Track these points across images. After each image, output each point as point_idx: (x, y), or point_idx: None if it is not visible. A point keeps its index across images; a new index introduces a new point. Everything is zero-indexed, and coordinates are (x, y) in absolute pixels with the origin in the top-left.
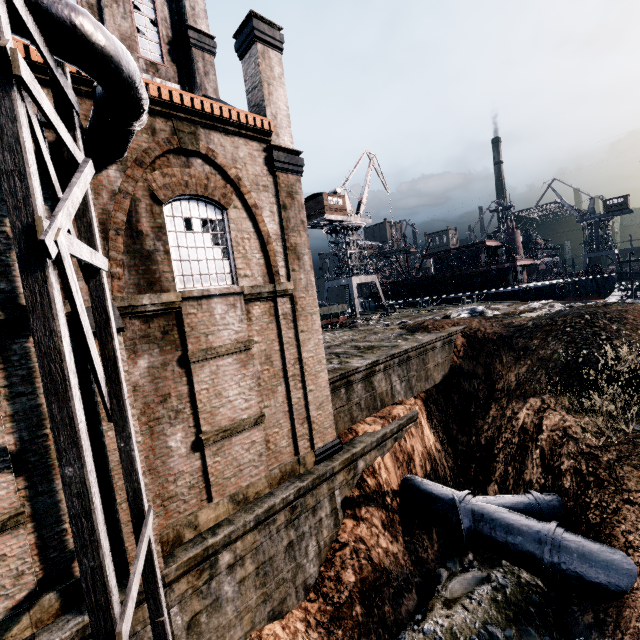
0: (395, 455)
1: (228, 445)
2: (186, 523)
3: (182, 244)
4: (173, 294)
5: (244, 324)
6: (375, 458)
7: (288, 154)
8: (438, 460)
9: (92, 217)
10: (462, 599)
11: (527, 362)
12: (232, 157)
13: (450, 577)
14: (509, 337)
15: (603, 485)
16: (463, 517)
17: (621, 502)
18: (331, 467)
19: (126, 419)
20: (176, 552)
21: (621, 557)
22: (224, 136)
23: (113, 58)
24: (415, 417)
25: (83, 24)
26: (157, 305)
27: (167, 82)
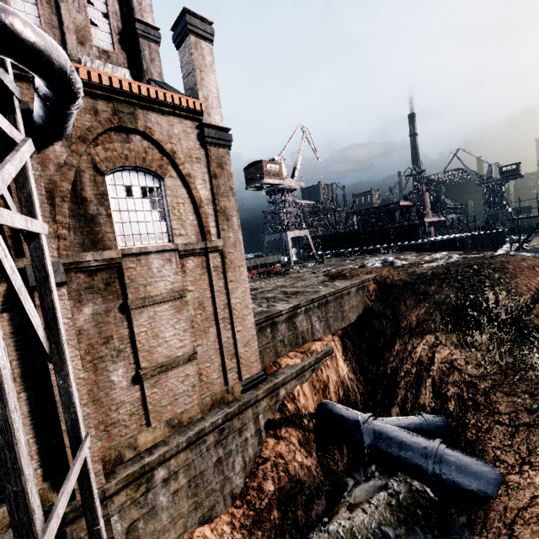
0: (312, 384)
1: (164, 378)
2: (127, 445)
3: (123, 208)
4: (114, 251)
5: (179, 276)
6: (295, 386)
7: (218, 131)
8: (350, 387)
9: (31, 188)
10: (363, 504)
11: (425, 305)
12: (168, 134)
13: (355, 485)
14: (412, 283)
15: (479, 408)
16: (365, 436)
17: (493, 423)
18: (255, 395)
19: (64, 360)
20: (117, 469)
21: (490, 469)
22: (160, 116)
23: (43, 52)
24: (330, 351)
25: (13, 23)
26: (100, 261)
27: (118, 67)
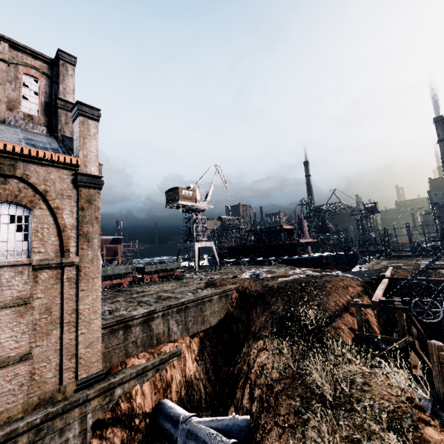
0: (154, 383)
1: None
2: None
3: None
4: None
5: (28, 285)
6: (134, 386)
7: (90, 178)
8: (196, 386)
9: None
10: None
11: (266, 313)
12: (44, 178)
13: None
14: (264, 294)
15: (269, 410)
16: (179, 436)
17: (273, 424)
18: (85, 394)
19: None
20: None
21: None
22: (40, 166)
23: None
24: (178, 353)
25: None
26: None
27: (38, 126)
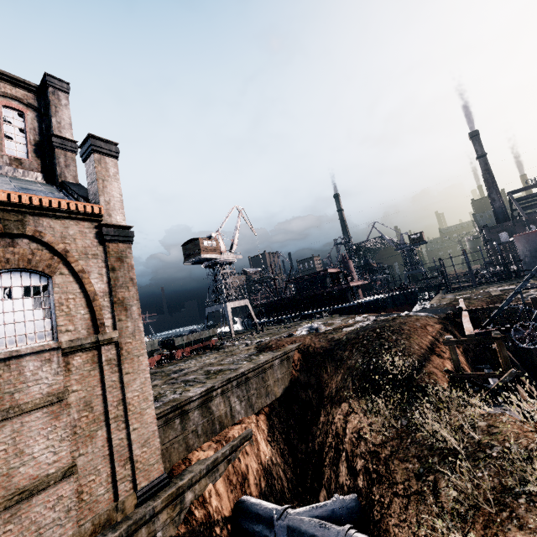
0: (228, 478)
1: (26, 508)
2: None
3: None
4: None
5: (60, 376)
6: (206, 486)
7: (118, 229)
8: (275, 474)
9: None
10: None
11: (341, 371)
12: (61, 235)
13: None
14: (331, 350)
15: (382, 480)
16: (278, 536)
17: (392, 495)
18: (151, 507)
19: None
20: None
21: None
22: (54, 220)
23: None
24: (249, 435)
25: None
26: None
27: (30, 172)
